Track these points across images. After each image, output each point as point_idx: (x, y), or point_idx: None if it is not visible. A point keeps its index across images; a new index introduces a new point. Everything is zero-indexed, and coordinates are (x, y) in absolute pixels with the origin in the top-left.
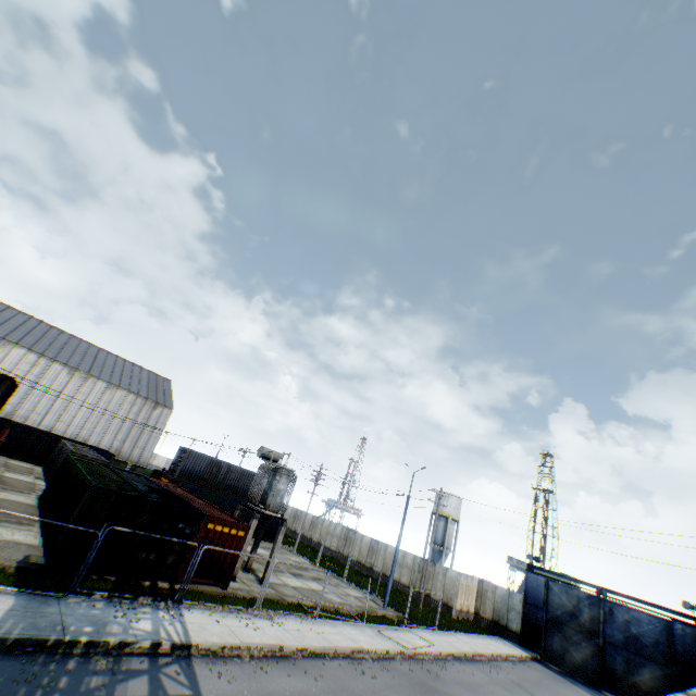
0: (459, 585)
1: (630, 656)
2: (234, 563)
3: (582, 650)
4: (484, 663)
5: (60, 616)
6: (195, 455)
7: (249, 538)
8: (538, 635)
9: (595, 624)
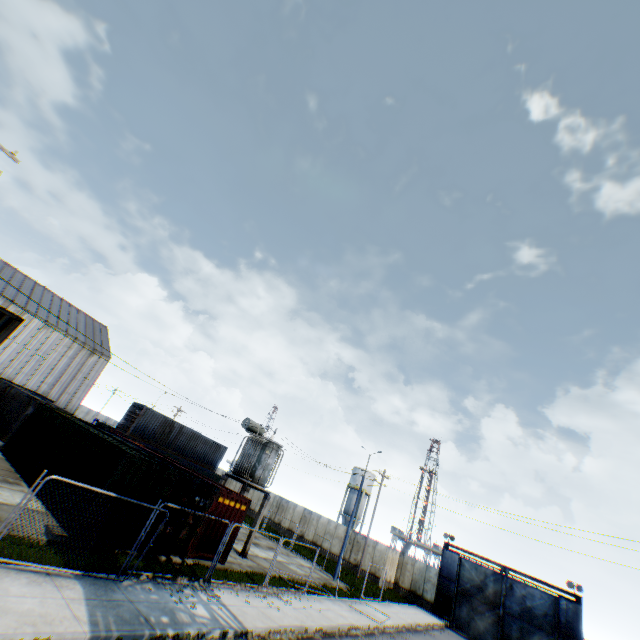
0: (387, 558)
1: (524, 625)
2: (234, 537)
3: (485, 619)
4: (426, 634)
5: (132, 604)
6: (151, 413)
7: None
8: (450, 605)
9: (498, 597)
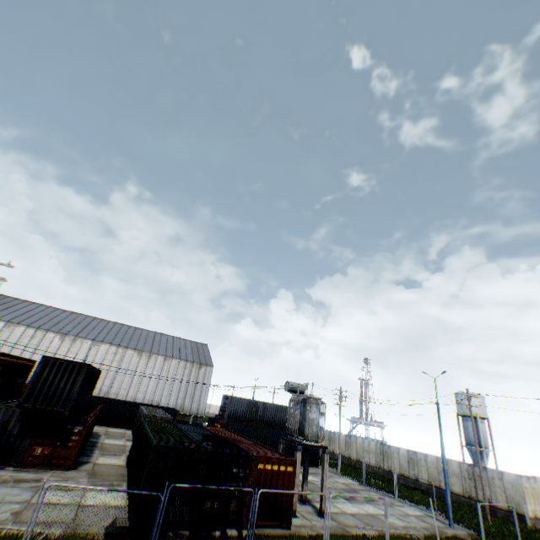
0: (522, 489)
1: None
2: (290, 500)
3: None
4: None
5: None
6: (235, 399)
7: (298, 471)
8: None
9: None
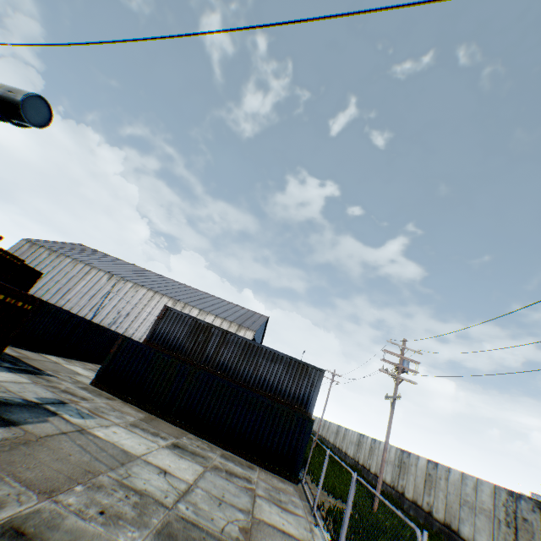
0: None
1: None
2: None
3: None
4: None
5: None
6: (173, 314)
7: None
8: None
9: None
